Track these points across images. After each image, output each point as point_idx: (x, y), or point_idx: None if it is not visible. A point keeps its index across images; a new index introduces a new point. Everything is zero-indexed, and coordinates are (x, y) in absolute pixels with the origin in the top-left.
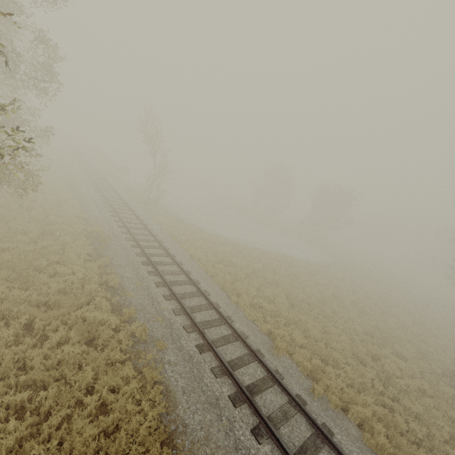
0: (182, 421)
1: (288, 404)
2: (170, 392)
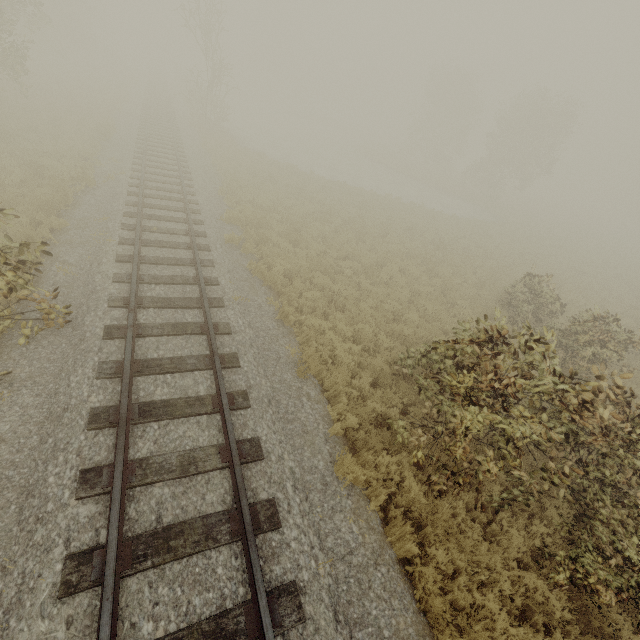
0: (72, 213)
1: (183, 230)
2: (78, 203)
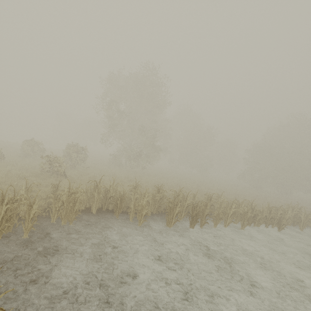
0: None
1: None
2: None
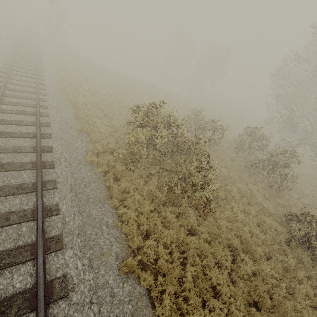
0: None
1: (32, 81)
2: None
